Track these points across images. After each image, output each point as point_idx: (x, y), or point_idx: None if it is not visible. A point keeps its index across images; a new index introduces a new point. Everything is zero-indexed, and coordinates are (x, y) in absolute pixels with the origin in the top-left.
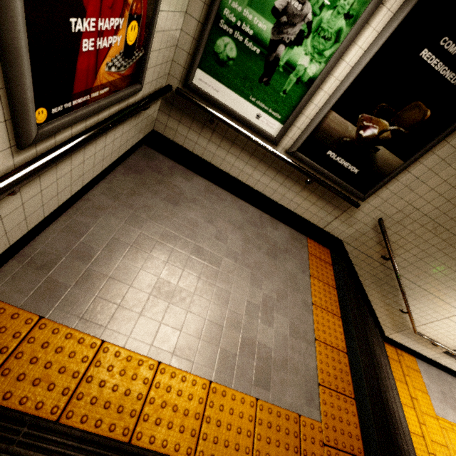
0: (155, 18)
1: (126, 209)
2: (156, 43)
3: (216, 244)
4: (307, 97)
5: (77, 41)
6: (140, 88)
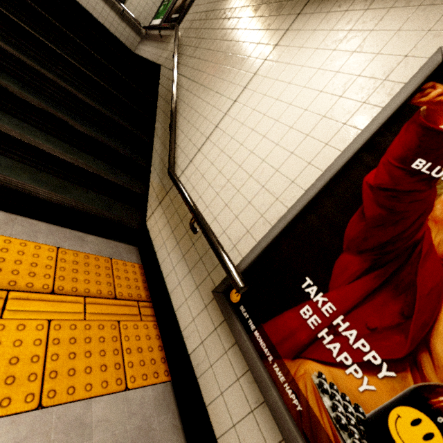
0: None
1: None
2: None
3: None
4: (172, 2)
5: None
6: None
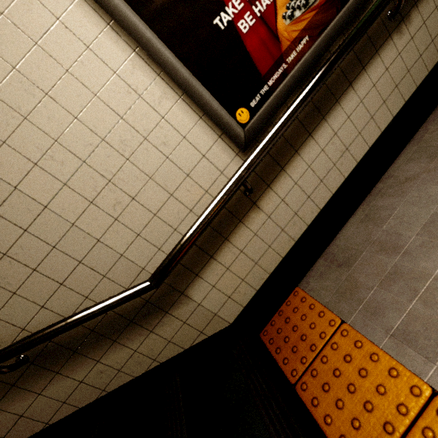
0: None
1: None
2: None
3: None
4: None
5: (233, 32)
6: None
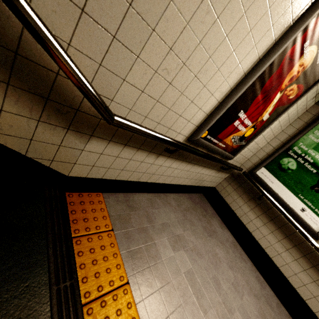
0: (260, 133)
1: (181, 214)
2: (250, 145)
3: (232, 291)
4: None
5: (235, 119)
6: (232, 158)
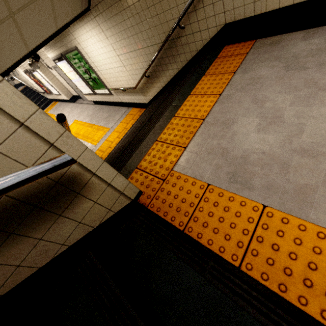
0: None
1: None
2: None
3: None
4: None
5: None
6: None
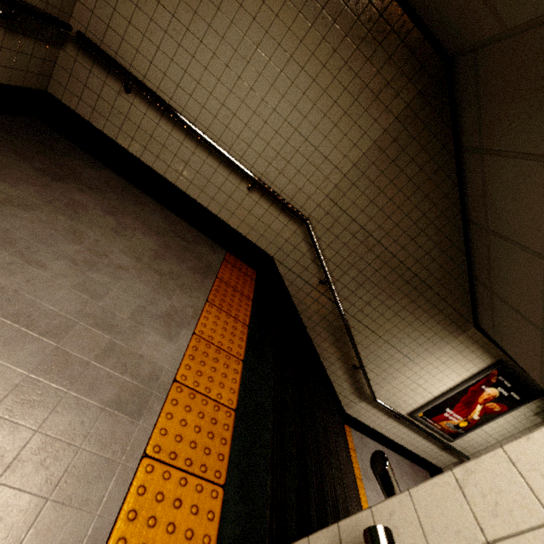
0: (476, 428)
1: (398, 472)
2: (472, 436)
3: None
4: None
5: (444, 412)
6: (451, 440)
